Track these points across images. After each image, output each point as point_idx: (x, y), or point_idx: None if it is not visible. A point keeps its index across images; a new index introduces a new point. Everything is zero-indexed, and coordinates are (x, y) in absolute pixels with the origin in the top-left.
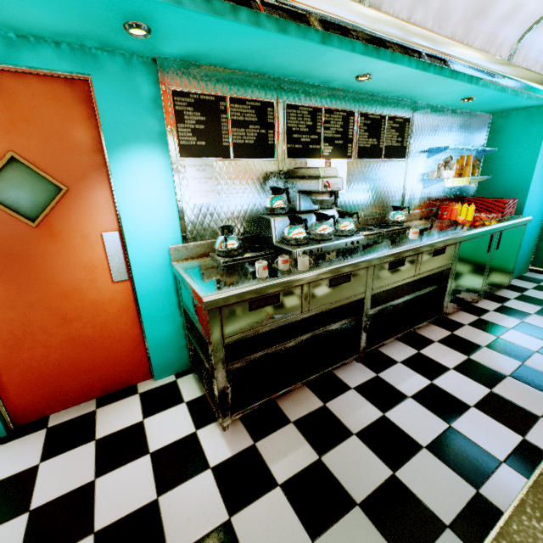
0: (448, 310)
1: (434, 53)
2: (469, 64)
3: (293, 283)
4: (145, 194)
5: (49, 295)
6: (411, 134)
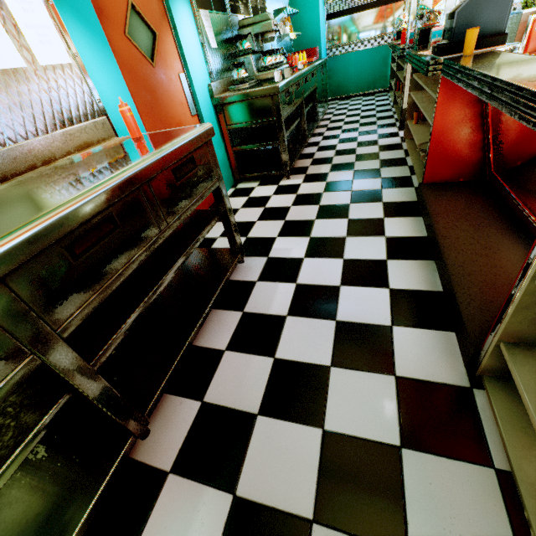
0: (319, 119)
1: None
2: None
3: (292, 83)
4: (189, 40)
5: (173, 126)
6: None
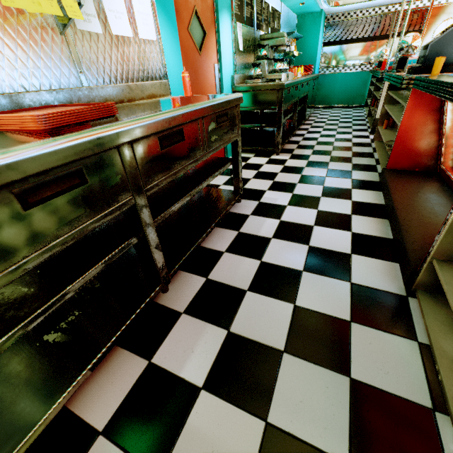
0: (306, 118)
1: None
2: None
3: (293, 84)
4: (226, 42)
5: None
6: (281, 23)
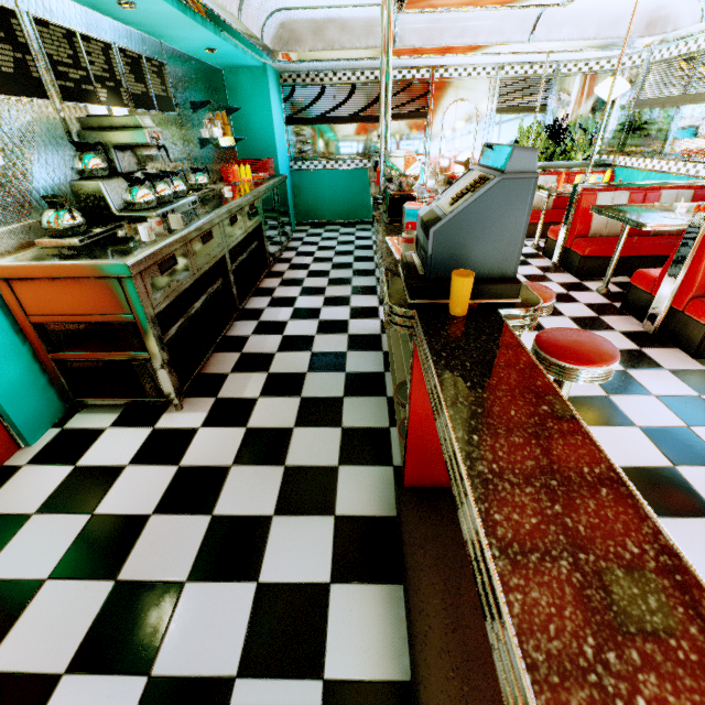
0: (271, 264)
1: (198, 0)
2: (220, 18)
3: (182, 241)
4: None
5: None
6: (172, 83)
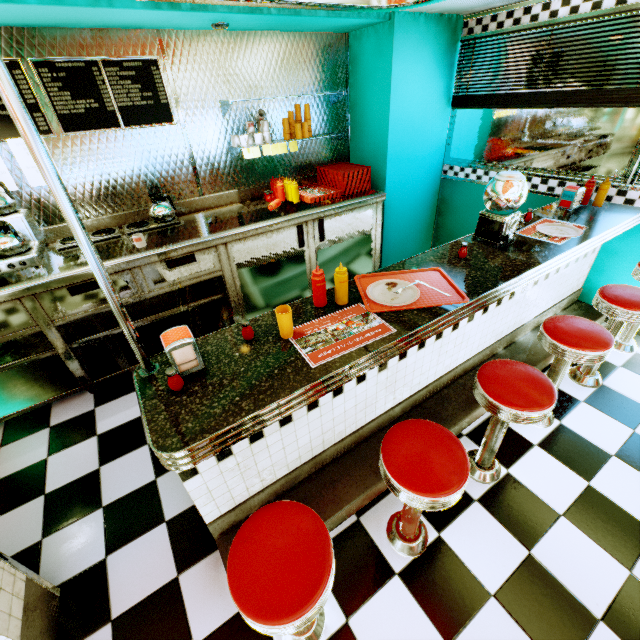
0: None
1: None
2: None
3: None
4: None
5: None
6: (172, 83)
